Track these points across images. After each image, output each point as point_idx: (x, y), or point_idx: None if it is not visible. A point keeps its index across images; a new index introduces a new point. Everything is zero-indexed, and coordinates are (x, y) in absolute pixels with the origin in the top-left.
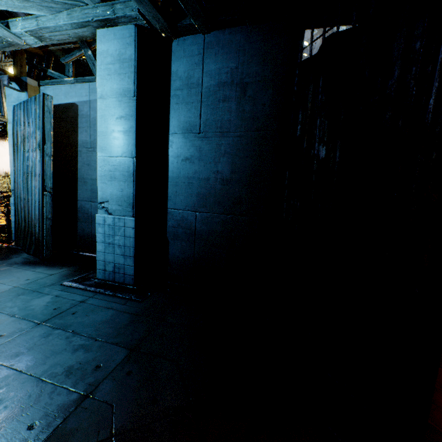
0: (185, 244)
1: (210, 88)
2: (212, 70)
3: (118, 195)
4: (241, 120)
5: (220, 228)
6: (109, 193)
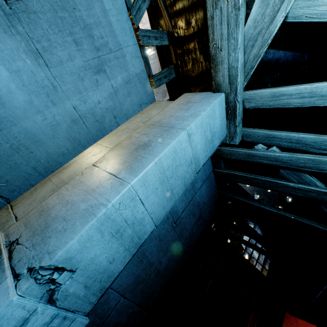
0: None
1: (196, 200)
2: (202, 191)
3: (100, 266)
4: (189, 234)
5: (126, 320)
6: (91, 256)
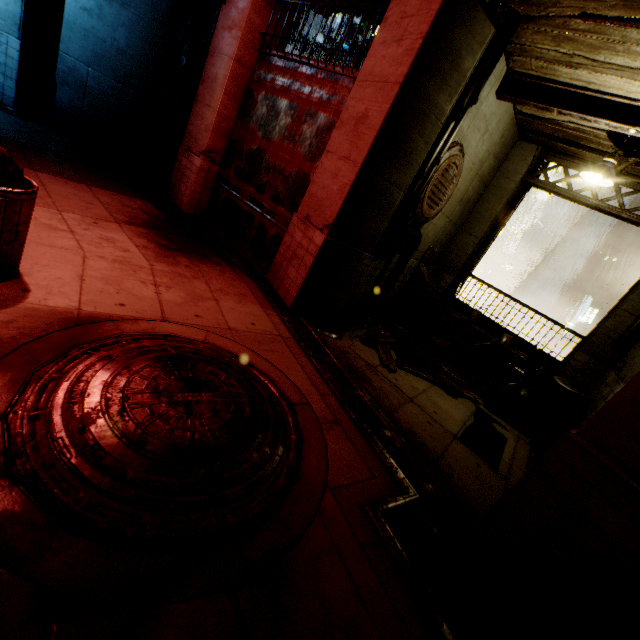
0: (75, 94)
1: None
2: None
3: (2, 8)
4: (142, 2)
5: (111, 92)
6: None
